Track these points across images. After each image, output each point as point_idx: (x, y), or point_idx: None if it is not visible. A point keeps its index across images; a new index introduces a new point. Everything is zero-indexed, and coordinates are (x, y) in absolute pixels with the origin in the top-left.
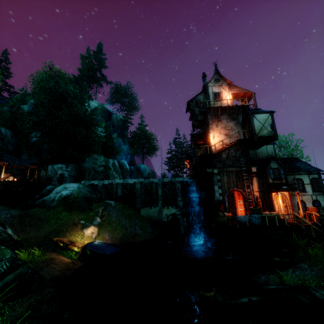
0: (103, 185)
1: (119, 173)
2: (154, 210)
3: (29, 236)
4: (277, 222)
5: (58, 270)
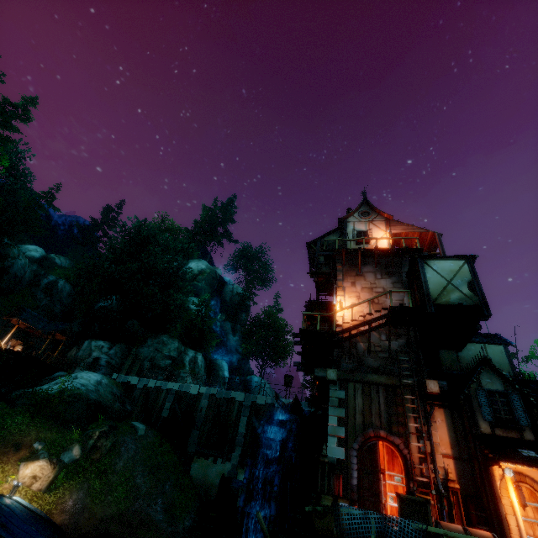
0: (145, 388)
1: (198, 380)
2: (219, 470)
3: None
4: None
5: None
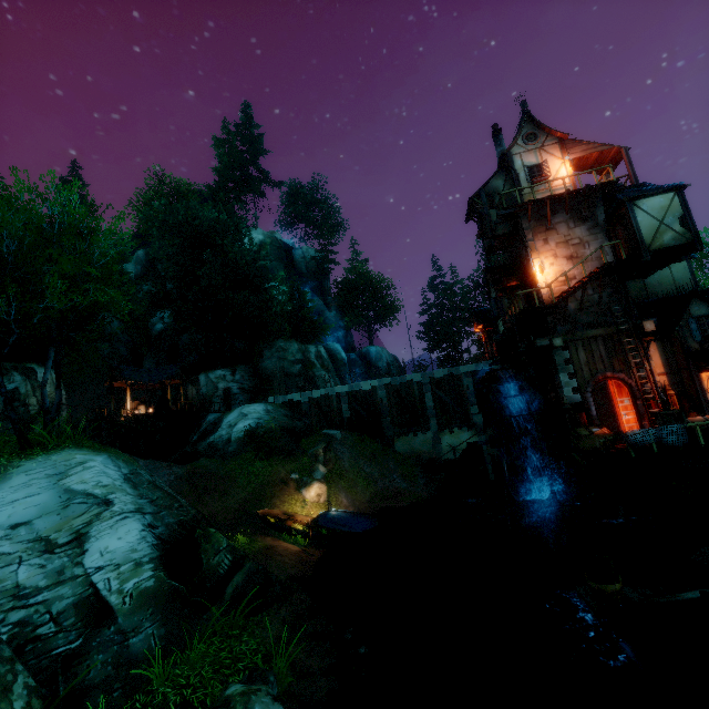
0: (311, 401)
1: (331, 372)
2: (422, 440)
3: (211, 510)
4: None
5: (290, 564)
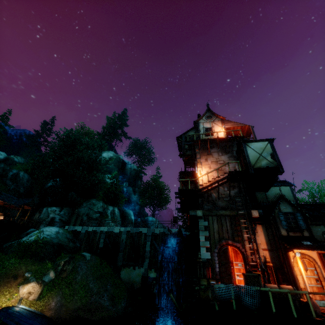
0: (86, 232)
1: (117, 223)
2: (137, 273)
3: None
4: (293, 308)
5: None
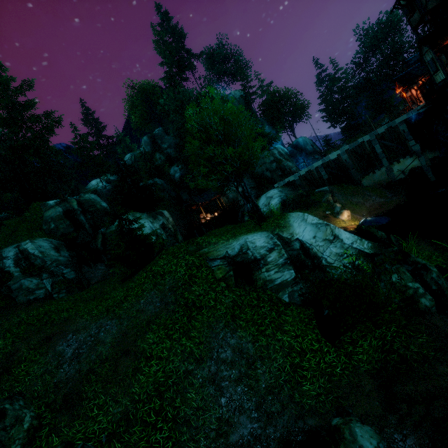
0: (300, 177)
1: (290, 161)
2: (379, 174)
3: None
4: None
5: None
